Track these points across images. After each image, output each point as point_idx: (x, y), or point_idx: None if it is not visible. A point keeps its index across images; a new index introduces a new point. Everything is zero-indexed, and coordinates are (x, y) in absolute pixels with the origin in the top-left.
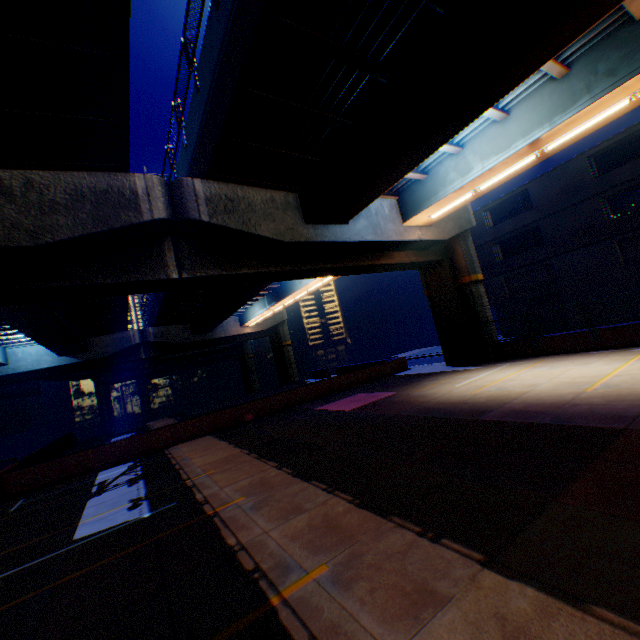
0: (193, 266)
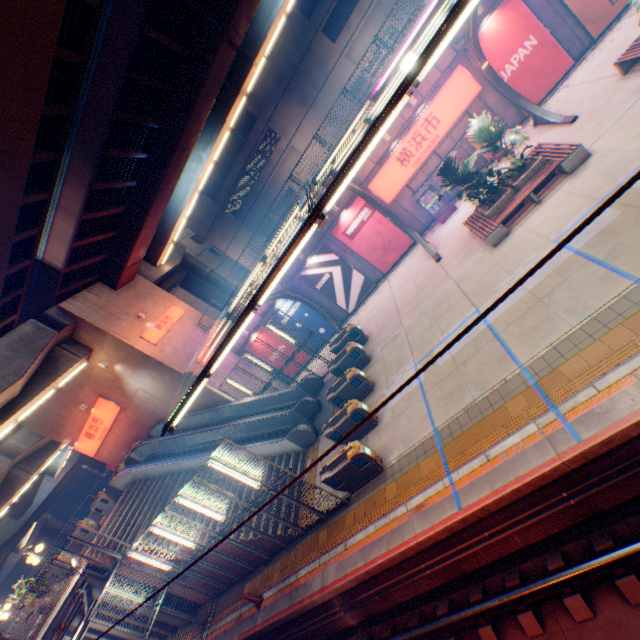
0: None
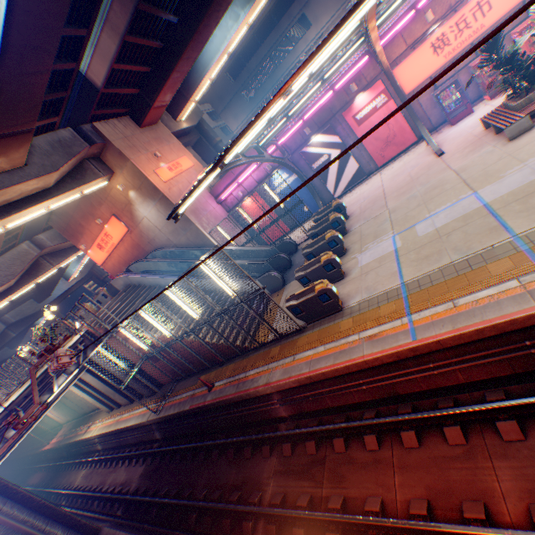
0: (18, 330)
